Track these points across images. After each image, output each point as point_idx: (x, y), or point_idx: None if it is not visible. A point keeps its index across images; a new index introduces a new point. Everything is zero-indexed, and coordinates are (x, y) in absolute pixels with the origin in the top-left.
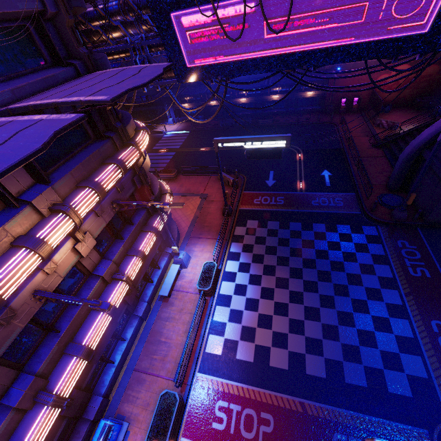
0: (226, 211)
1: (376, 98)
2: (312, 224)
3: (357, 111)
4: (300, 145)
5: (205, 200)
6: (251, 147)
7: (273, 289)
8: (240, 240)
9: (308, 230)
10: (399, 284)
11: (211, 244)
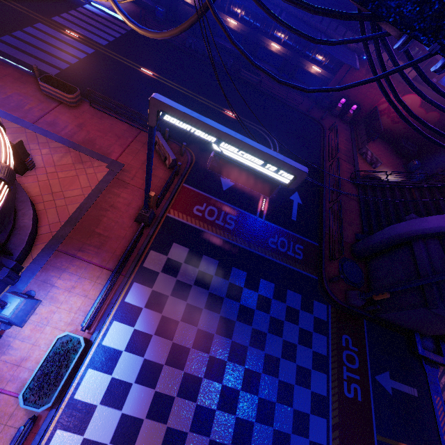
0: (141, 225)
1: (375, 120)
2: (260, 281)
3: (348, 121)
4: (280, 137)
5: (115, 176)
6: (227, 154)
7: (174, 398)
8: (149, 280)
9: (252, 289)
10: (330, 408)
11: (94, 280)
